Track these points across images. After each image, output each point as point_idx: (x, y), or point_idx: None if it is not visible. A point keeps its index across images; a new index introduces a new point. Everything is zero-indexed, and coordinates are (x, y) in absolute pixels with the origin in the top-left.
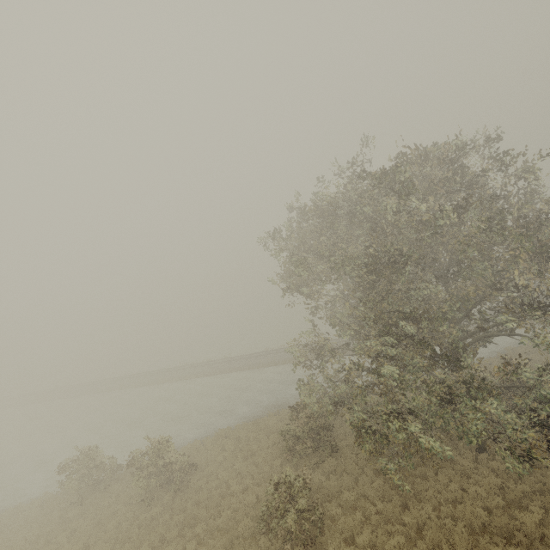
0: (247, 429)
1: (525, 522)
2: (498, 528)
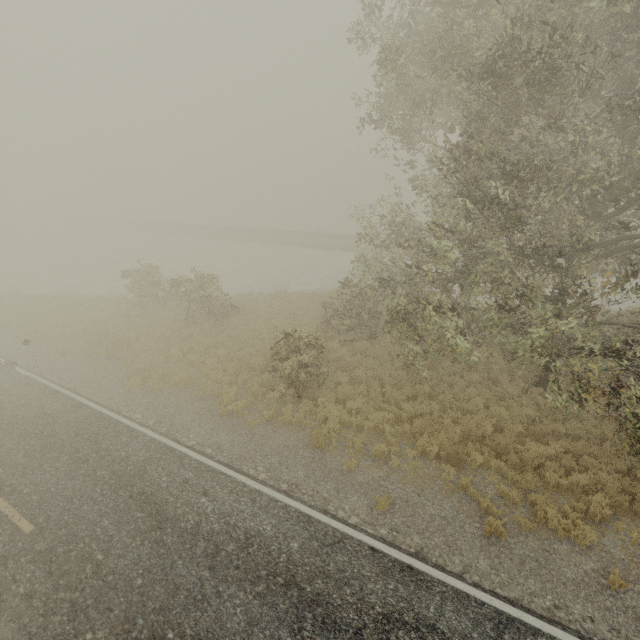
0: (302, 298)
1: (530, 450)
2: (494, 443)
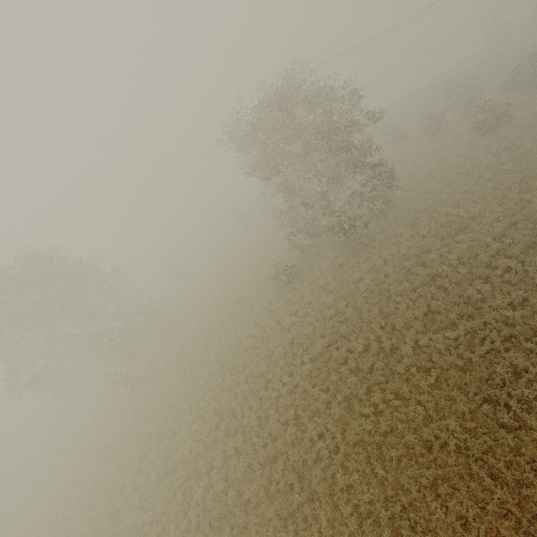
0: None
1: None
2: None
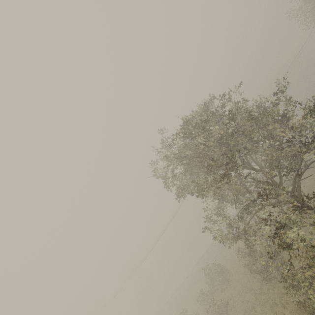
0: None
1: None
2: None
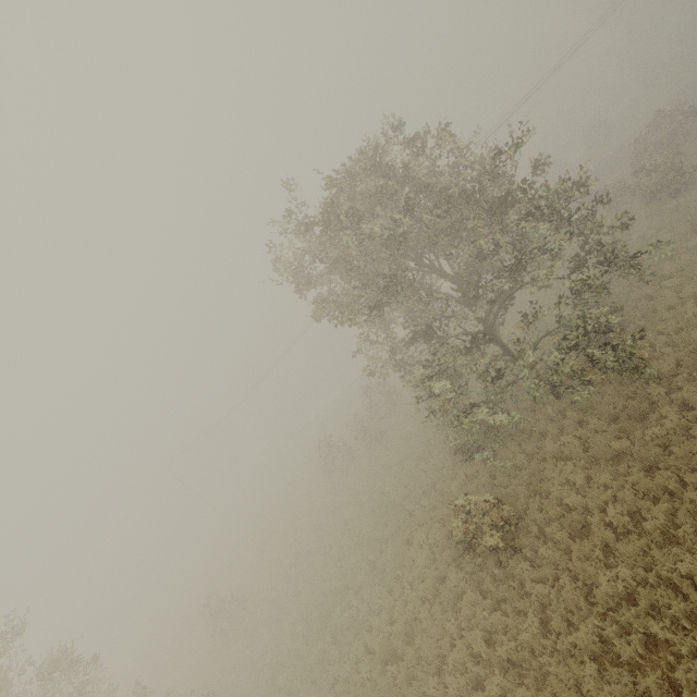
0: None
1: None
2: None
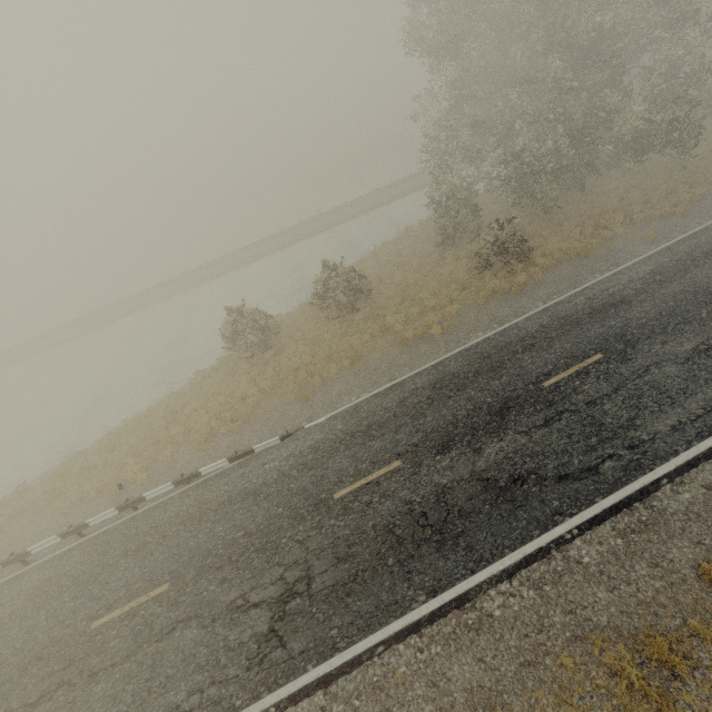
0: (366, 263)
1: (635, 199)
2: (623, 206)
